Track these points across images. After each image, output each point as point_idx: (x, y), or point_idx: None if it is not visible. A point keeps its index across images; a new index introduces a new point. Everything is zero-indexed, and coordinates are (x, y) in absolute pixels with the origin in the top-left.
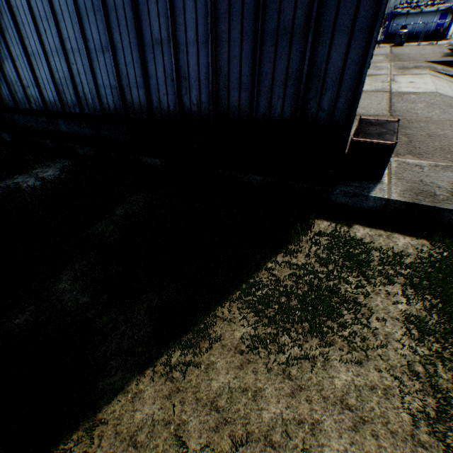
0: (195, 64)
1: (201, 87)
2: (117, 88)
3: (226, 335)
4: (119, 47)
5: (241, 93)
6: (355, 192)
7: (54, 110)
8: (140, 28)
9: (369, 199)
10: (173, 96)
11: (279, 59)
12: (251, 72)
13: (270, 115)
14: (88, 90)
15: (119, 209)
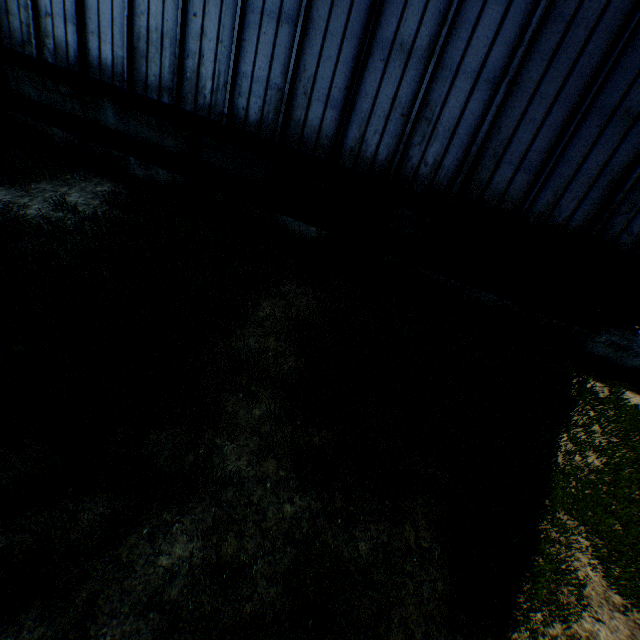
0: (457, 106)
1: (452, 143)
2: (280, 90)
3: (578, 574)
4: (318, 26)
5: (517, 173)
6: (625, 345)
7: (101, 80)
8: (379, 13)
9: (639, 357)
10: (392, 140)
11: (600, 148)
12: (548, 150)
13: (548, 217)
14: (209, 72)
15: (267, 307)
